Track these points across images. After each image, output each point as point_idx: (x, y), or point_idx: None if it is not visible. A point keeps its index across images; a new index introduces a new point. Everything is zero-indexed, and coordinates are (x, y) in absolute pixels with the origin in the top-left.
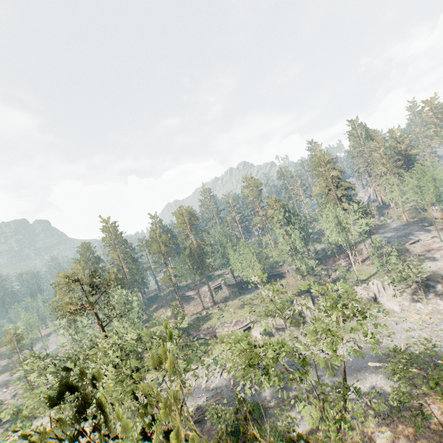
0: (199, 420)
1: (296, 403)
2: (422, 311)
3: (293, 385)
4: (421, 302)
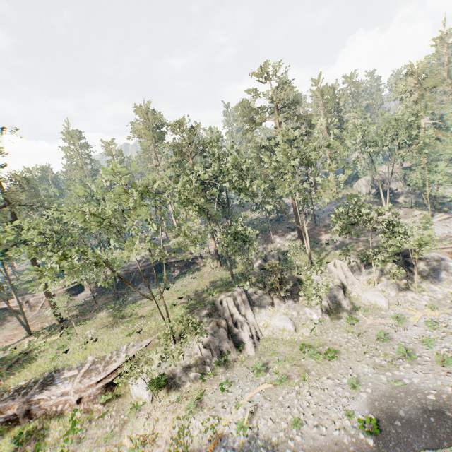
0: None
1: None
2: (419, 303)
3: None
4: (411, 290)
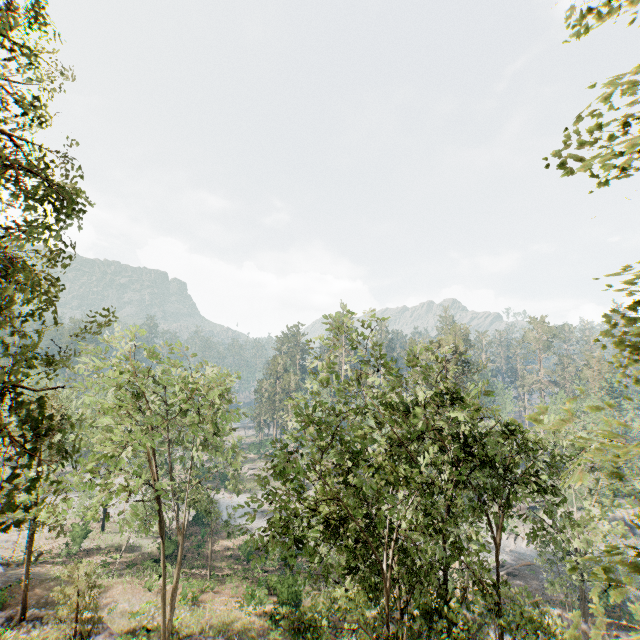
0: (515, 574)
1: None
2: None
3: None
4: None
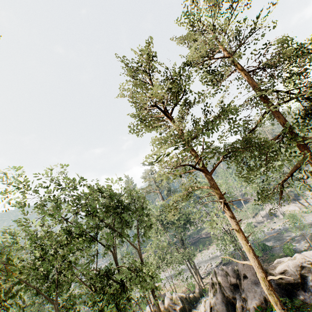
0: (227, 263)
1: (291, 242)
2: None
3: (284, 237)
4: None
